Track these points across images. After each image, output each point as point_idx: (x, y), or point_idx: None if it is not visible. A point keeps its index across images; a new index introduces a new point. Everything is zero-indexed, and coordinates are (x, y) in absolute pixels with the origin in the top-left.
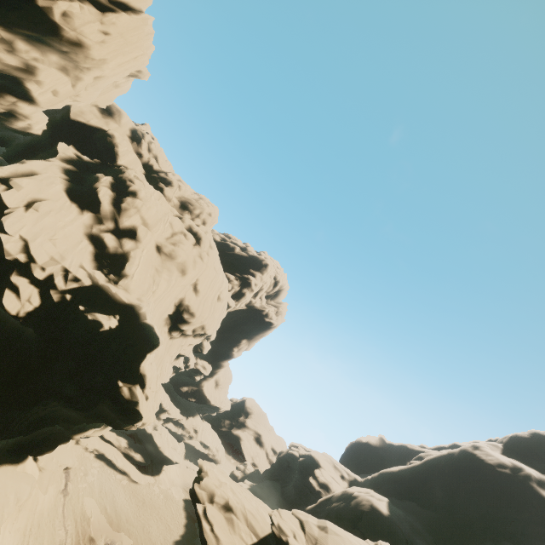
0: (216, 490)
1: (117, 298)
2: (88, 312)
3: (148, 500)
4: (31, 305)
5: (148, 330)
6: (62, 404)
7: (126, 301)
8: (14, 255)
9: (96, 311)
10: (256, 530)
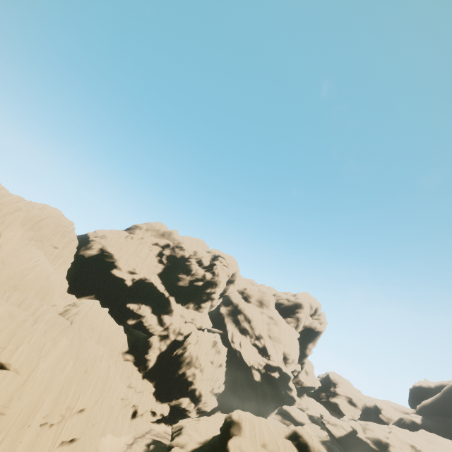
0: (329, 419)
1: (273, 365)
2: (271, 373)
3: None
4: (259, 376)
5: (287, 373)
6: (276, 401)
7: (276, 365)
8: (250, 364)
9: (272, 372)
10: (347, 429)
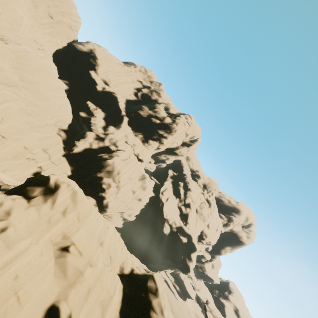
0: (213, 310)
1: (186, 231)
2: (180, 235)
3: (181, 309)
4: (168, 231)
5: (195, 245)
6: (172, 260)
7: (189, 233)
8: (166, 217)
9: (182, 235)
10: None
